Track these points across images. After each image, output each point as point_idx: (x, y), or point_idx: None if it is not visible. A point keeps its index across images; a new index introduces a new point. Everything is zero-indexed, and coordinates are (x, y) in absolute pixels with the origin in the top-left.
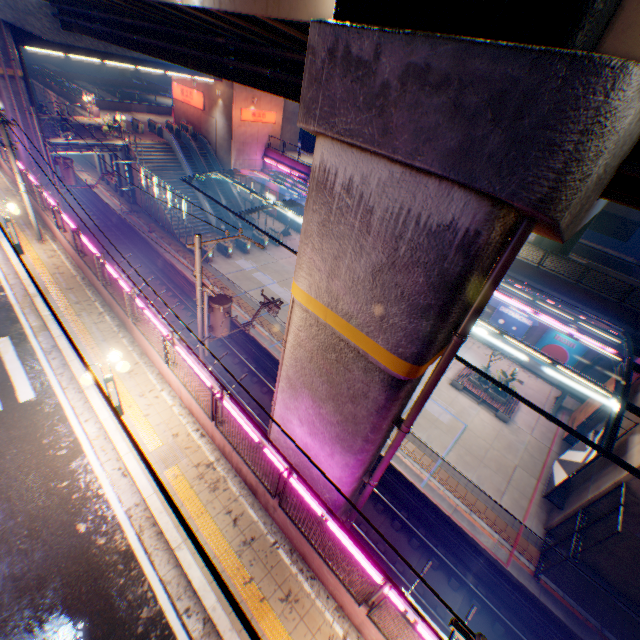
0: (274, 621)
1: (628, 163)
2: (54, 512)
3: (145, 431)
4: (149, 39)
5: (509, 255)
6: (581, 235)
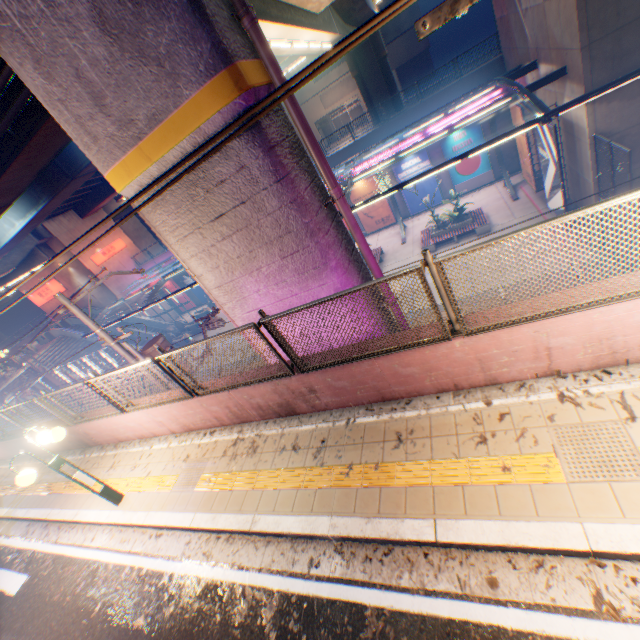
0: (406, 468)
1: None
2: None
3: (154, 485)
4: None
5: None
6: (395, 87)
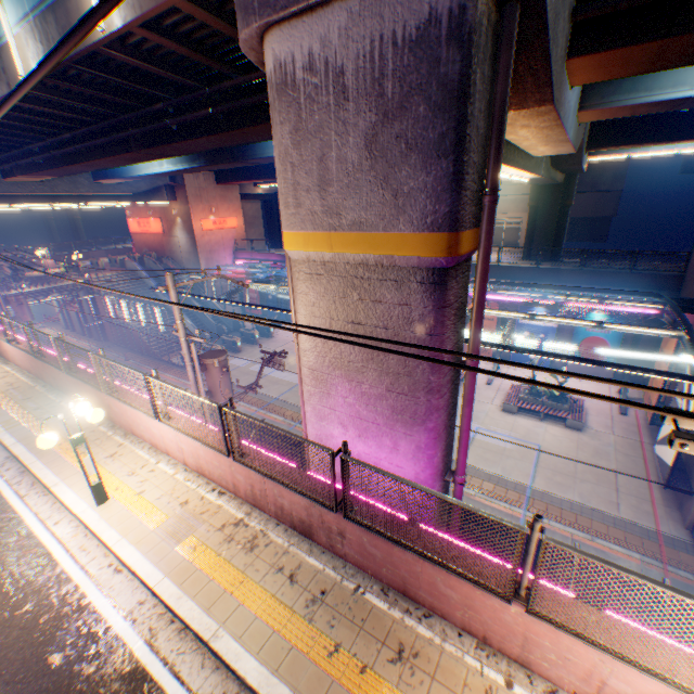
0: None
1: (578, 7)
2: (9, 651)
3: (141, 509)
4: (90, 142)
5: (506, 58)
6: (563, 236)
